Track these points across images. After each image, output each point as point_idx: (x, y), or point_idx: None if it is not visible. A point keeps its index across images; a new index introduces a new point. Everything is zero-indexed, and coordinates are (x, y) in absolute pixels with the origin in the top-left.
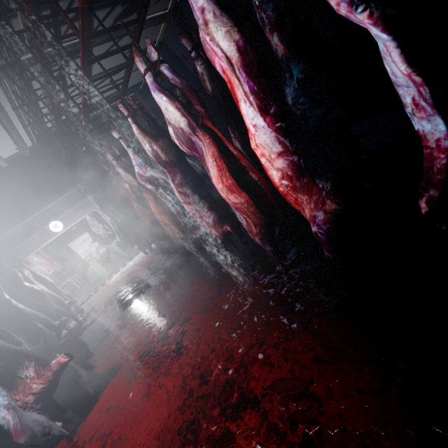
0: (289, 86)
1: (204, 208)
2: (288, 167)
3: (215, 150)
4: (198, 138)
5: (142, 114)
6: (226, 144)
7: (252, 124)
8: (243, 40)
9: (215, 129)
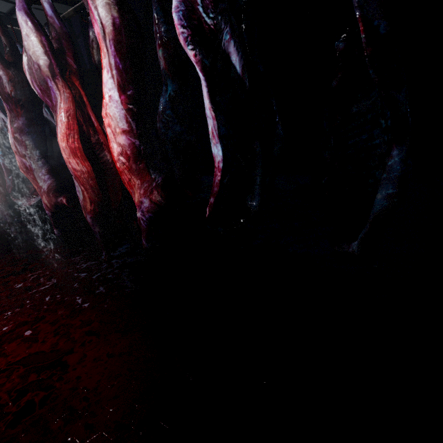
0: (163, 97)
1: (41, 168)
2: (128, 147)
3: (72, 107)
4: (56, 86)
5: (1, 31)
6: (89, 111)
7: (107, 93)
8: (120, 21)
9: (82, 91)
